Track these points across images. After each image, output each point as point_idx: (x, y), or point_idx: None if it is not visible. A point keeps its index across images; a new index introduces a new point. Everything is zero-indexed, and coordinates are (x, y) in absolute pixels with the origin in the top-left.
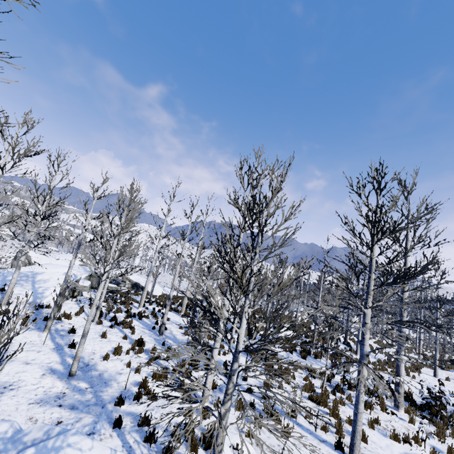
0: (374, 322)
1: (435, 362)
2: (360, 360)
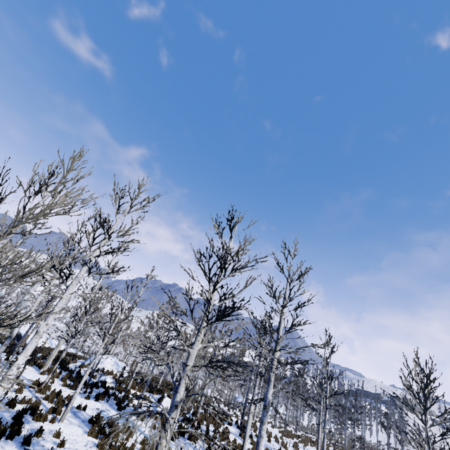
0: (287, 407)
1: None
2: (168, 412)
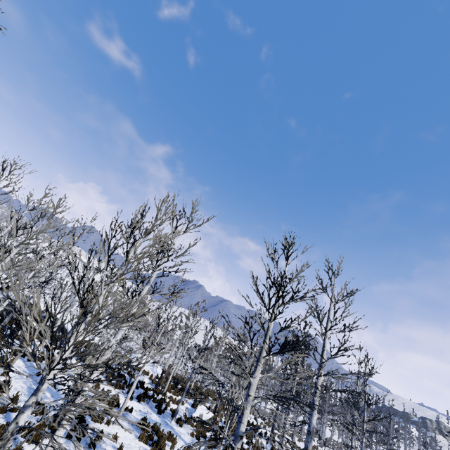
0: None
1: None
2: (233, 442)
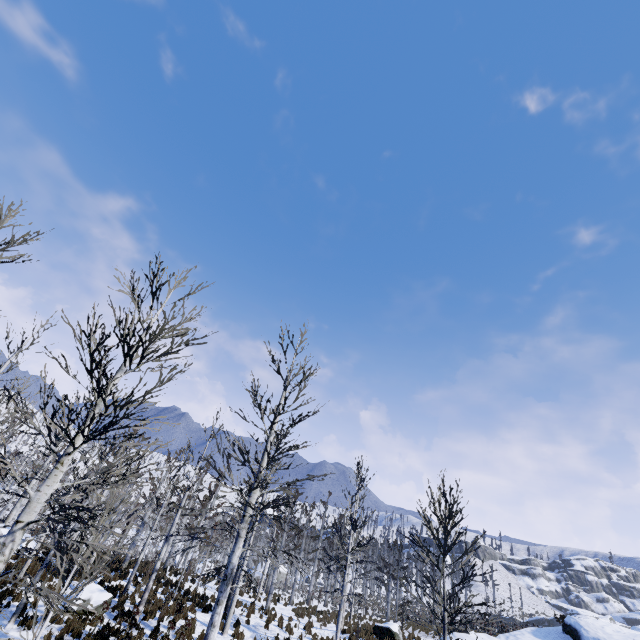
0: (313, 573)
1: (337, 632)
2: None
